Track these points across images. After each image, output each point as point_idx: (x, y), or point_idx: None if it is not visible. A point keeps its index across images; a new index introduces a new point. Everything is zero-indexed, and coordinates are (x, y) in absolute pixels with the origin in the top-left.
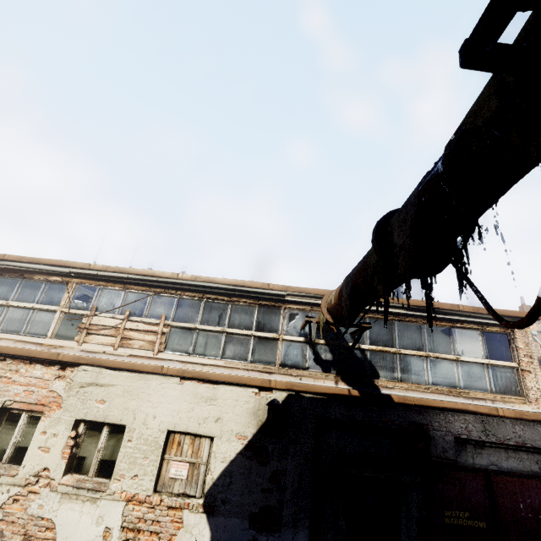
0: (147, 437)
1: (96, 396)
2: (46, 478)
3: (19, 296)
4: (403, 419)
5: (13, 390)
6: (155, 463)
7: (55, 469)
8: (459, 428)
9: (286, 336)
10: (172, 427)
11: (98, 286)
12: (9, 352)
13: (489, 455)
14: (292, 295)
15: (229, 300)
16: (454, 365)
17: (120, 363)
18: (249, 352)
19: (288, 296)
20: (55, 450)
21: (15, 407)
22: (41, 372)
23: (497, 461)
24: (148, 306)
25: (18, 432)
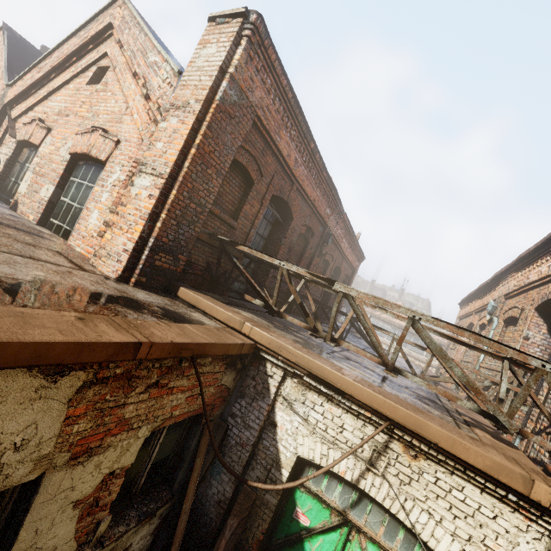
0: None
1: None
2: None
3: (413, 341)
4: None
5: None
6: None
7: None
8: None
9: None
10: None
11: None
12: (419, 359)
13: None
14: None
15: None
16: None
17: None
18: None
19: None
20: None
21: None
22: None
23: None
24: None
25: None
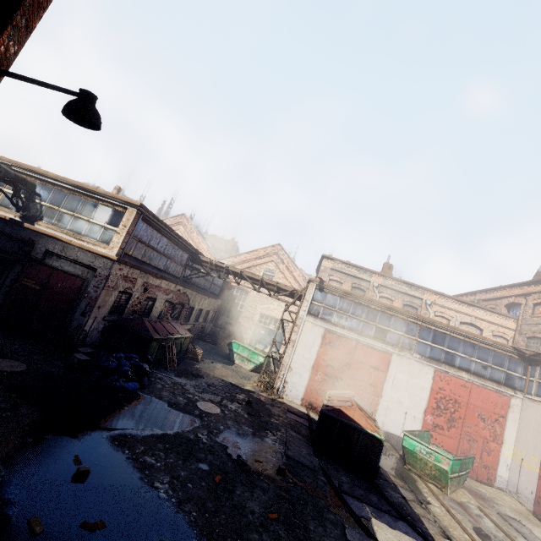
0: None
1: None
2: None
3: None
4: (27, 236)
5: None
6: None
7: None
8: (51, 246)
9: (7, 189)
10: None
11: None
12: None
13: (62, 262)
14: (14, 166)
15: None
16: (85, 223)
17: None
18: None
19: (13, 166)
20: None
21: None
22: None
23: (64, 266)
24: None
25: None
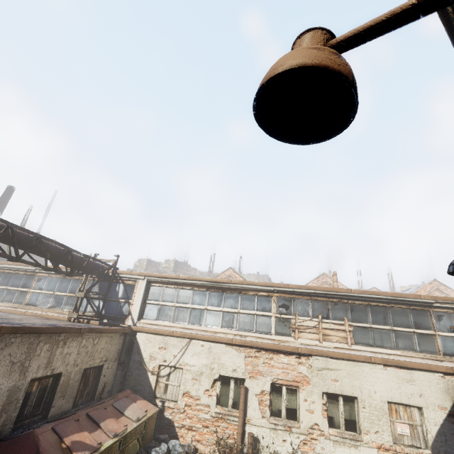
0: (375, 405)
1: (330, 376)
2: (317, 430)
3: (243, 306)
4: None
5: (275, 372)
6: (387, 424)
7: (322, 424)
8: None
9: (441, 332)
10: (390, 399)
11: (292, 298)
12: (266, 347)
13: None
14: (439, 302)
15: (388, 306)
16: None
17: (340, 354)
18: (416, 345)
19: (435, 303)
20: (317, 412)
21: (280, 383)
22: (287, 359)
23: None
24: (331, 311)
25: (284, 399)
